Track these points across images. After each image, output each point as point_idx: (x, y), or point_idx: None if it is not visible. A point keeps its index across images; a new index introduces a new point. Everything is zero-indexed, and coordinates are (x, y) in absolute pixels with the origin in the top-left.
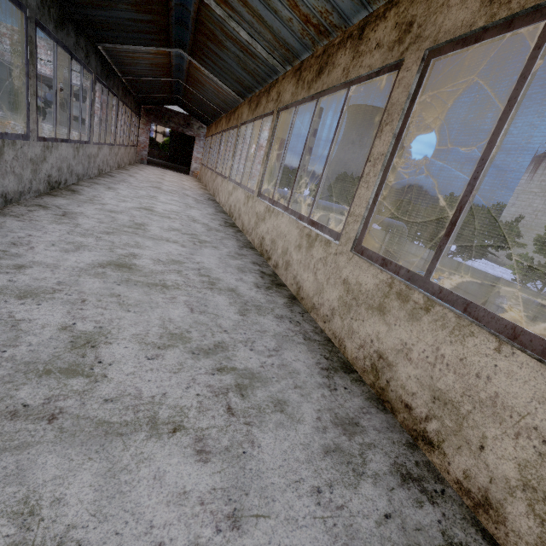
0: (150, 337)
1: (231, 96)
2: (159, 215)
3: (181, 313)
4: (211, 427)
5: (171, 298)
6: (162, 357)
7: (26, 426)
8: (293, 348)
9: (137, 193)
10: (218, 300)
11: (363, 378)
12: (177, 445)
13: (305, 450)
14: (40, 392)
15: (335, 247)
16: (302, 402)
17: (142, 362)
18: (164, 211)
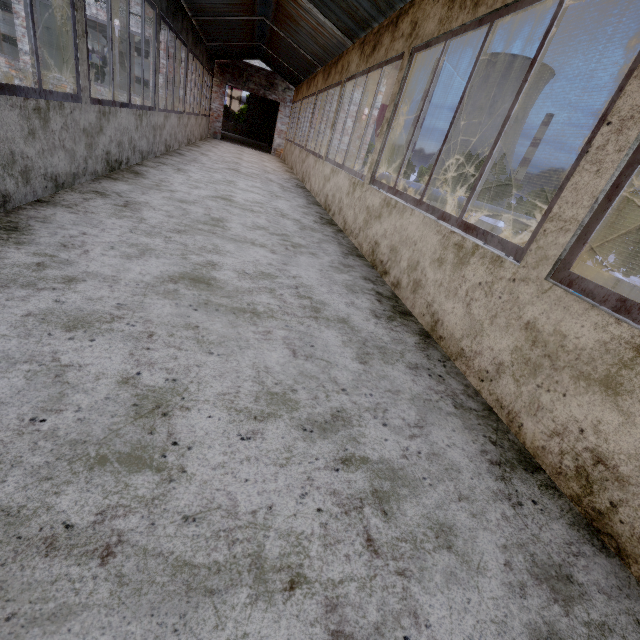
0: (242, 399)
1: (335, 38)
2: (239, 207)
3: (280, 358)
4: (346, 580)
5: (264, 332)
6: (261, 435)
7: (68, 569)
8: (443, 423)
9: (212, 176)
10: (327, 337)
11: (556, 483)
12: (299, 619)
13: (502, 637)
14: (90, 500)
15: (513, 269)
16: (476, 529)
17: (234, 444)
18: (245, 201)
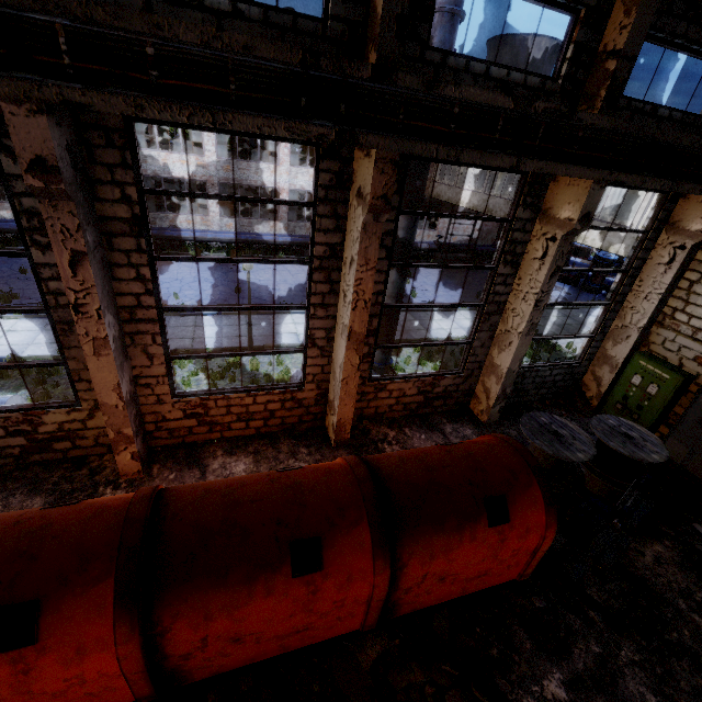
0: None
1: None
2: None
3: None
4: None
5: None
6: None
7: None
8: None
9: None
10: None
11: None
12: None
13: None
14: None
15: None
16: None
17: None
18: None
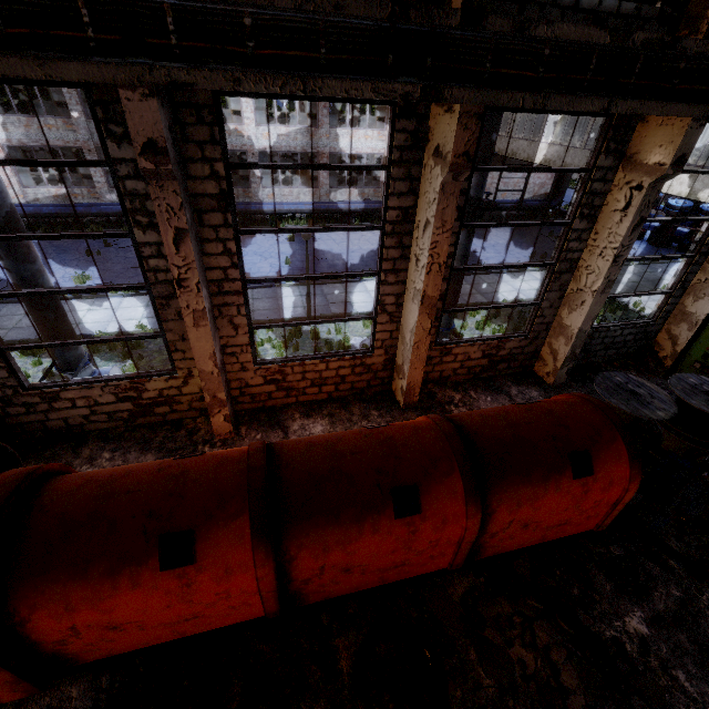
0: None
1: None
2: None
3: None
4: None
5: None
6: None
7: None
8: None
9: None
10: None
11: None
12: None
13: None
14: None
15: None
16: None
17: None
18: None
